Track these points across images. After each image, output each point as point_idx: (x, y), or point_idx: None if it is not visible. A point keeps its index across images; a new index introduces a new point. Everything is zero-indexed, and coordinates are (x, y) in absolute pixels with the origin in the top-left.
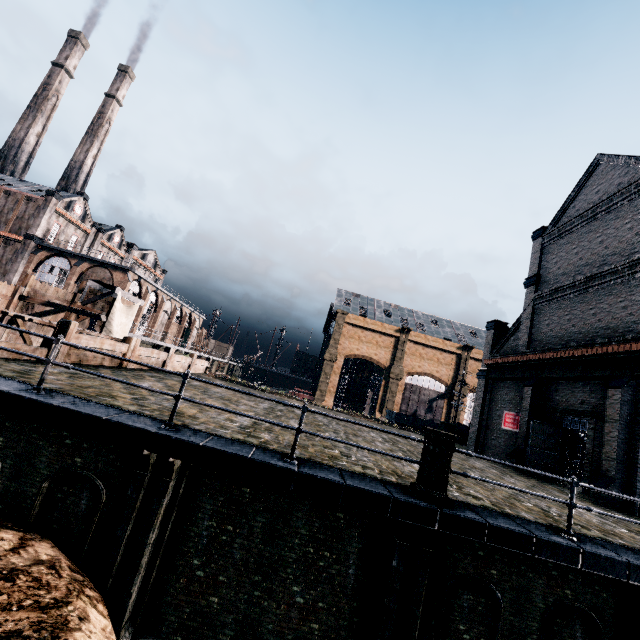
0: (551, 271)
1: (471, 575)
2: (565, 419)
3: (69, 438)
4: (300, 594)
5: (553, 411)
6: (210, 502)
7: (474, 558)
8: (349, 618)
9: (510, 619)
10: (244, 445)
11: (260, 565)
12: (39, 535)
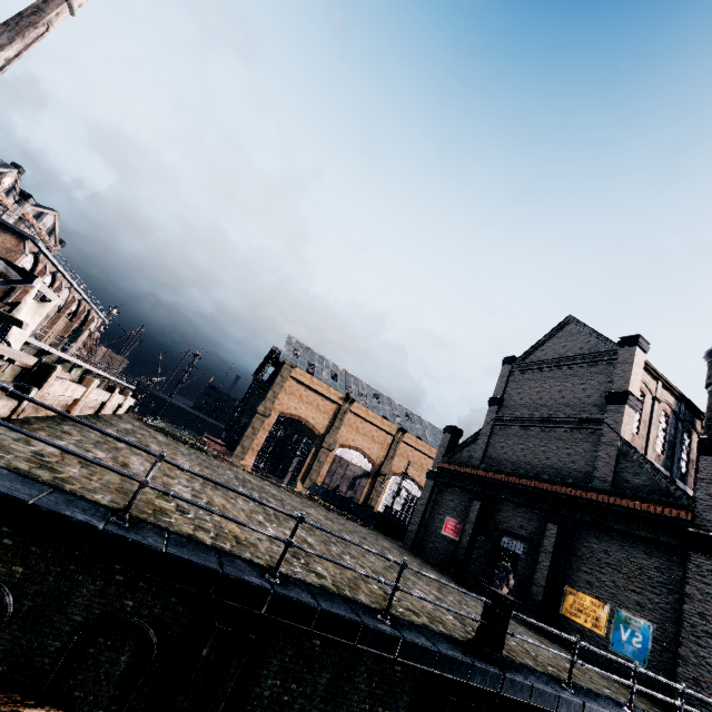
0: (514, 399)
1: None
2: (504, 538)
3: (121, 573)
4: None
5: (495, 529)
6: (278, 657)
7: (492, 705)
8: None
9: None
10: (336, 597)
11: None
12: (52, 707)
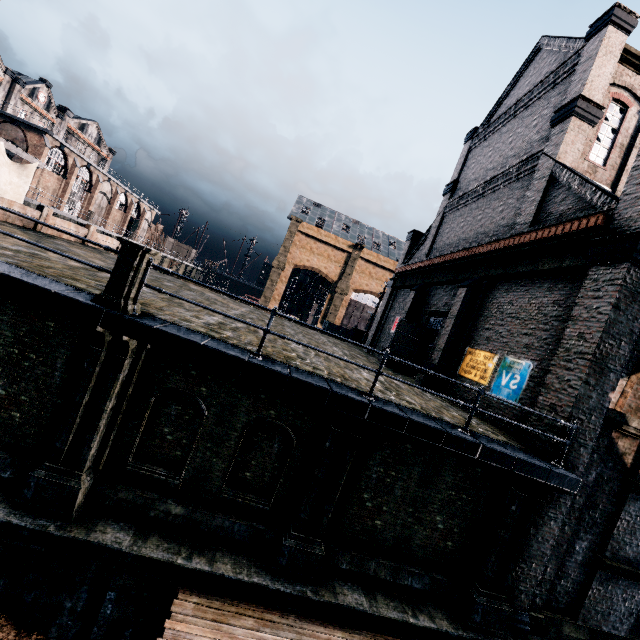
0: (467, 177)
1: (180, 389)
2: (430, 320)
3: None
4: (2, 387)
5: (424, 314)
6: None
7: (186, 376)
8: (52, 411)
9: (212, 427)
10: None
11: None
12: None
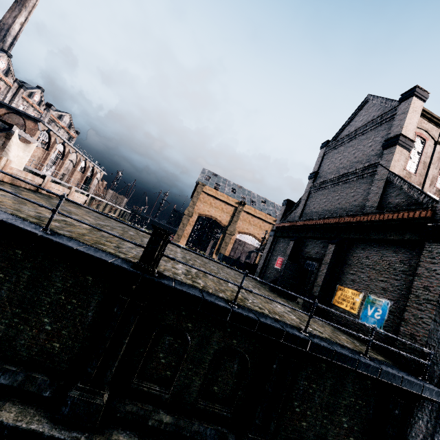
0: (324, 170)
1: (174, 325)
2: (306, 263)
3: None
4: (49, 324)
5: (301, 257)
6: None
7: (179, 315)
8: (83, 342)
9: (193, 353)
10: (14, 217)
11: (22, 302)
12: None
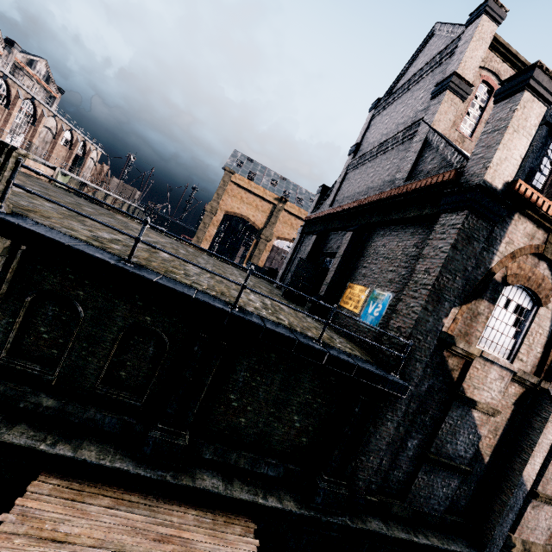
0: (368, 141)
1: (57, 291)
2: (326, 261)
3: None
4: None
5: (322, 255)
6: None
7: (64, 279)
8: None
9: (88, 329)
10: None
11: None
12: None
